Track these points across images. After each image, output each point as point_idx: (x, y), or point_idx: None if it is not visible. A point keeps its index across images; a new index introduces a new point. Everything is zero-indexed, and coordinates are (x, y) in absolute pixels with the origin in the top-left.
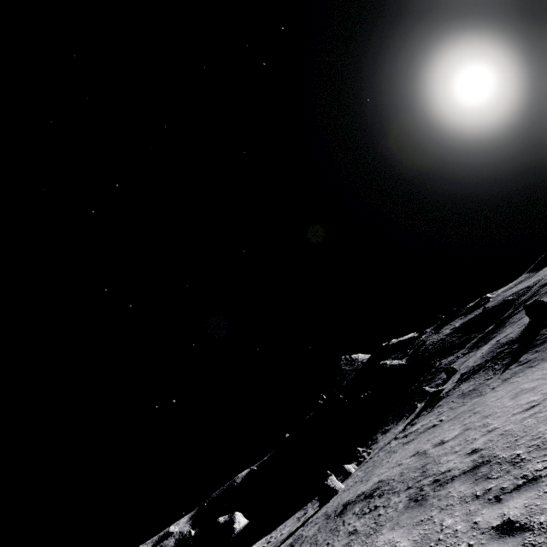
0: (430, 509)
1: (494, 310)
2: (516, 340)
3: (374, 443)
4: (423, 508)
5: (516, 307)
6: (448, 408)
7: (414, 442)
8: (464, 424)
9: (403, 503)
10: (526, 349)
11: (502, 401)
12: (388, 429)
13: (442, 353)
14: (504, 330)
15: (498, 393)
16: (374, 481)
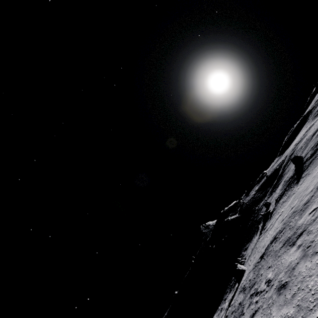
0: (312, 202)
1: (272, 175)
2: (294, 175)
3: (243, 257)
4: (309, 205)
5: (283, 168)
6: (280, 209)
7: (275, 224)
8: (297, 198)
9: (297, 217)
10: (301, 173)
11: (308, 183)
12: (247, 247)
13: (256, 203)
14: (284, 177)
15: (303, 186)
16: (269, 240)
